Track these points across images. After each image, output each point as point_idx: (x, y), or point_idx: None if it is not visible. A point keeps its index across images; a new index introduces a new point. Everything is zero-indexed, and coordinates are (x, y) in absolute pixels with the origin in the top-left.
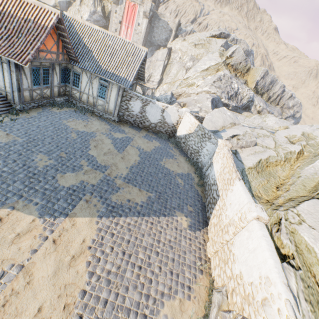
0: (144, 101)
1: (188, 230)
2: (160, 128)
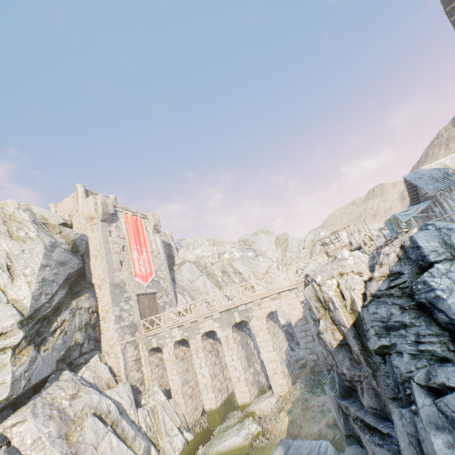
0: None
1: None
2: None
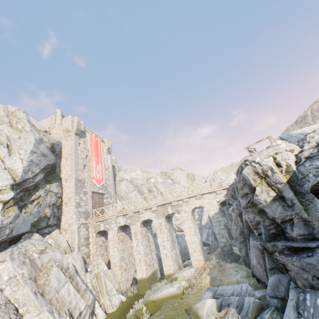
0: None
1: None
2: None
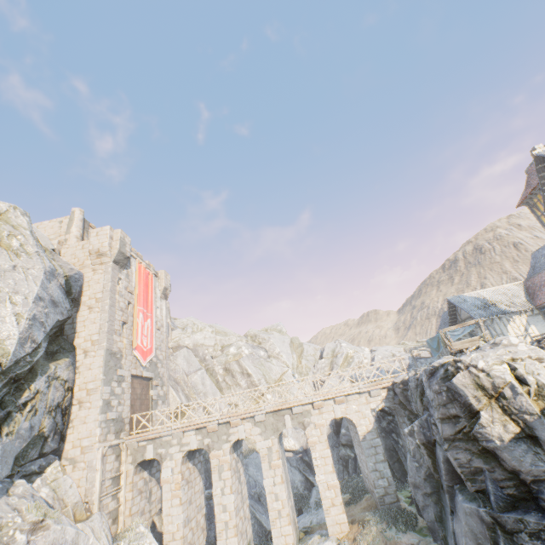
0: None
1: None
2: None
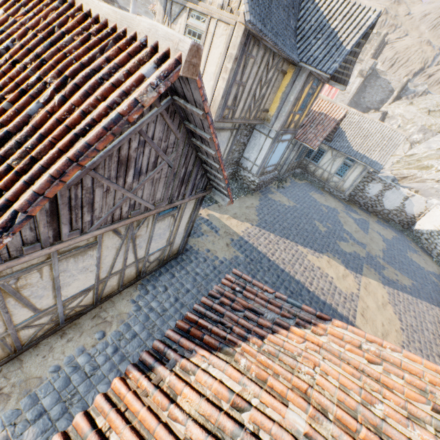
0: (386, 186)
1: None
2: (393, 216)
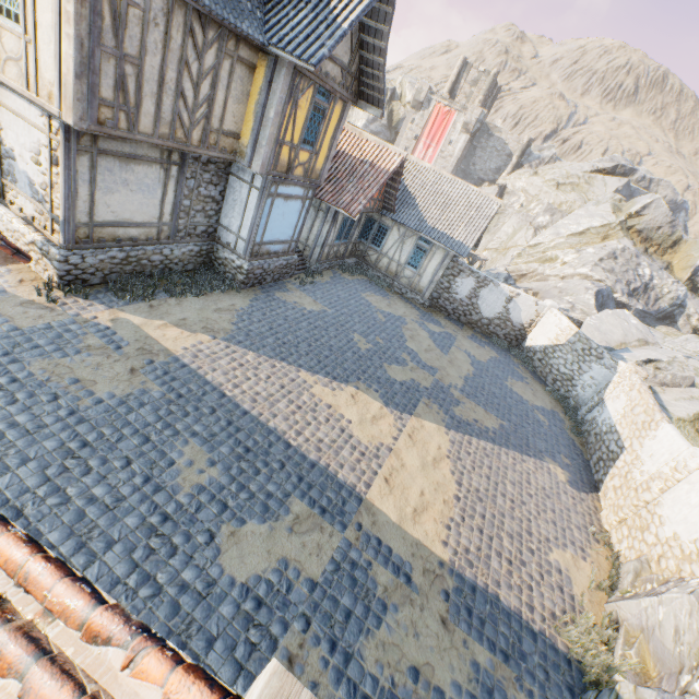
0: (480, 281)
1: (567, 485)
2: (496, 329)
